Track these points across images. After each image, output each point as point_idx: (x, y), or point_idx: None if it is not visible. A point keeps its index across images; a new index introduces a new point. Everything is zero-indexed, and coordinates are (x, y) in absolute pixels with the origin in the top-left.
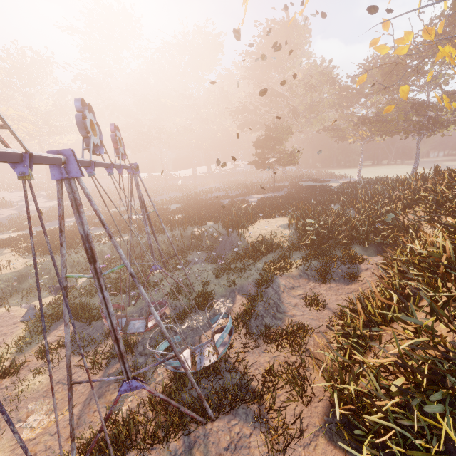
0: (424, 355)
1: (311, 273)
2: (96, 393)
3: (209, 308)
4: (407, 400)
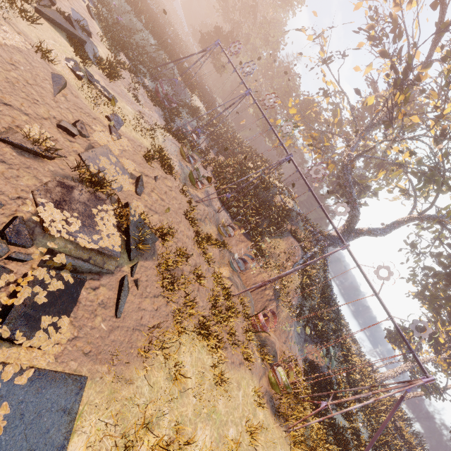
0: (238, 172)
1: (207, 142)
2: (159, 115)
3: (179, 119)
4: (226, 178)
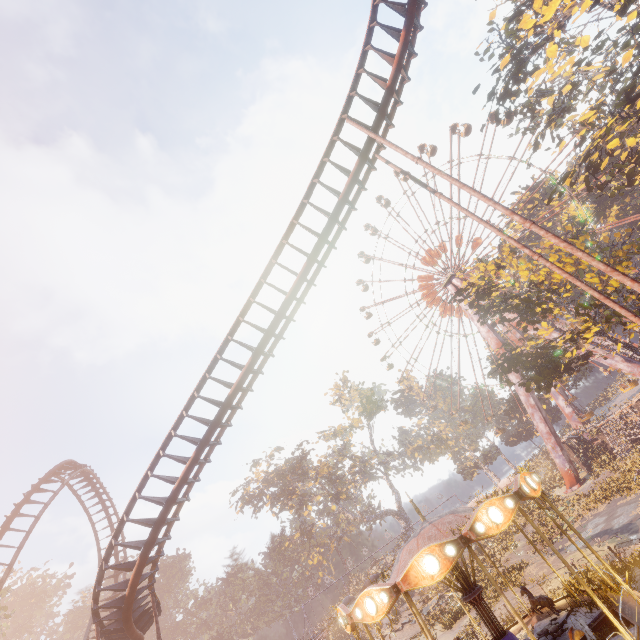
0: None
1: None
2: None
3: None
4: None
